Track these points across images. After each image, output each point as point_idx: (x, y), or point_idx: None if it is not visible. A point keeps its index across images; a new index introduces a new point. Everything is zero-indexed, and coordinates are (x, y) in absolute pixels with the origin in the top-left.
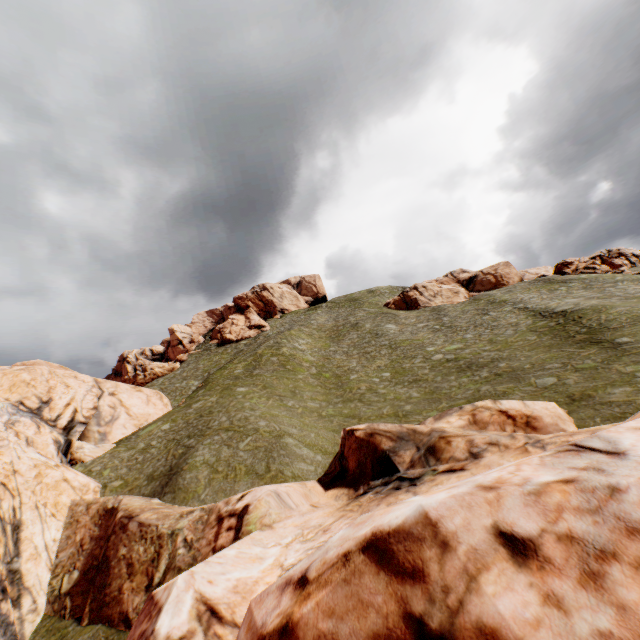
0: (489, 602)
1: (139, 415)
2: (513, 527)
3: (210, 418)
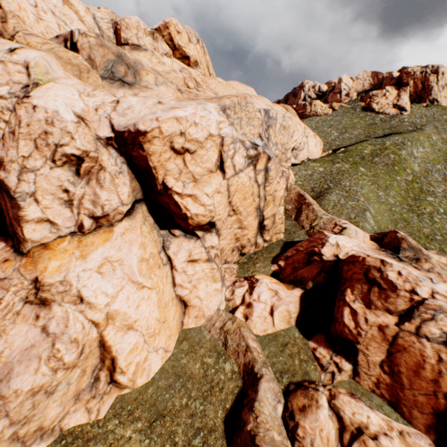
0: (390, 273)
1: (310, 151)
2: (401, 272)
3: (341, 178)
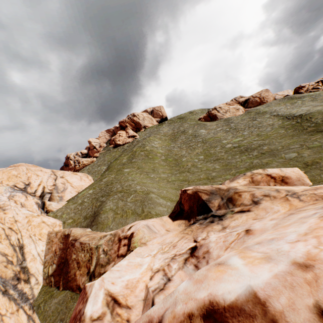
0: None
1: (77, 186)
2: None
3: (112, 186)
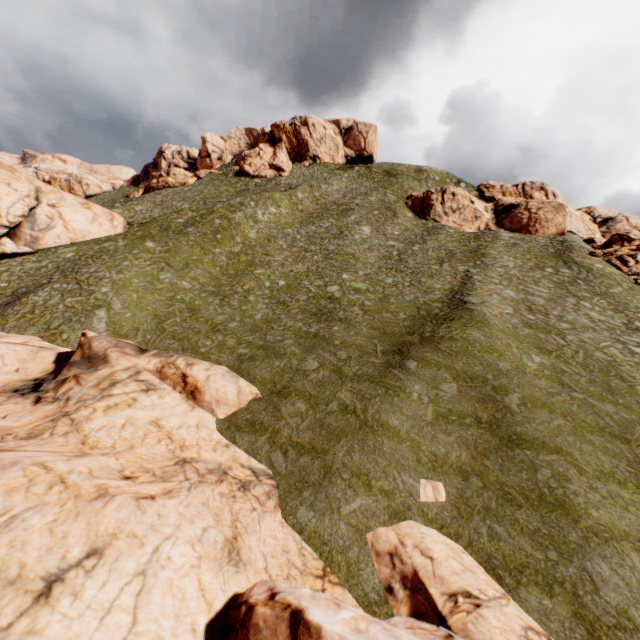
0: None
1: (77, 231)
2: None
3: (91, 263)
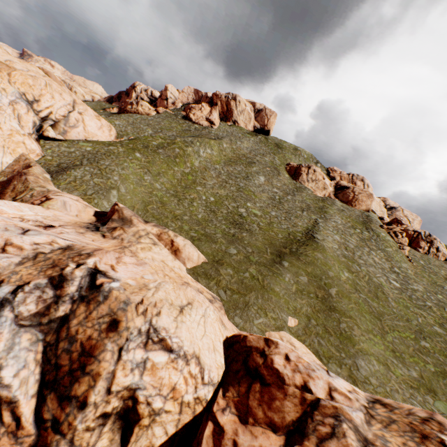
0: None
1: (90, 132)
2: None
3: (105, 158)
